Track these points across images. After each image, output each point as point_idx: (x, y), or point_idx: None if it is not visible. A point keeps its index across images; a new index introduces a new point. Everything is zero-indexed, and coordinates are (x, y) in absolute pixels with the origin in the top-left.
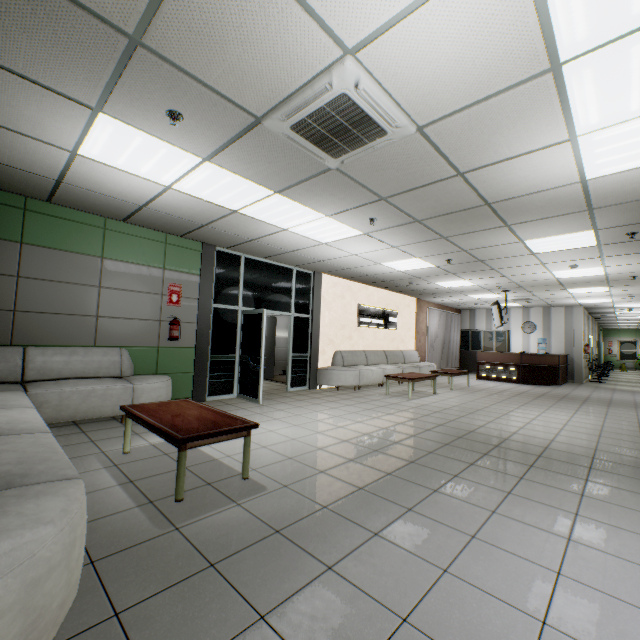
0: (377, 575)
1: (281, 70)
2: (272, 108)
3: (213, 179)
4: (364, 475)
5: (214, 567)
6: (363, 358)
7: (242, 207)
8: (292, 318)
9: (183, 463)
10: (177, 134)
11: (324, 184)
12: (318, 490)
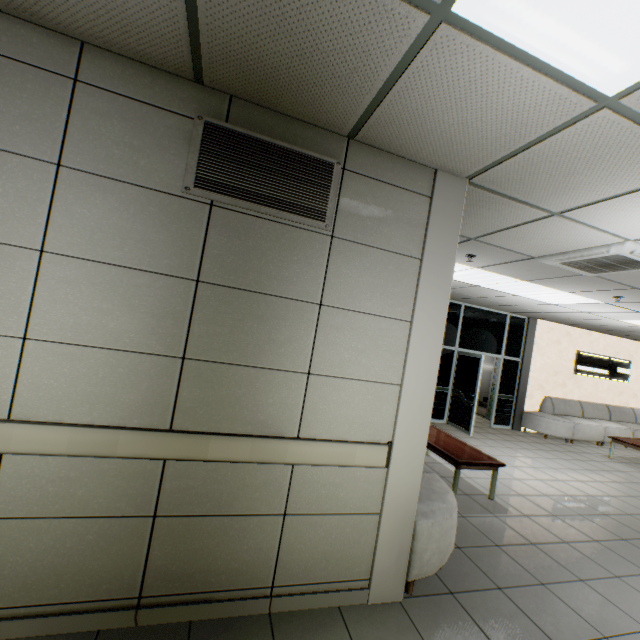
0: (621, 599)
1: (566, 245)
2: (547, 254)
3: (473, 274)
4: (596, 531)
5: (499, 547)
6: (577, 409)
7: (484, 284)
8: (501, 360)
9: (458, 477)
10: (464, 260)
11: (573, 279)
12: (555, 528)
